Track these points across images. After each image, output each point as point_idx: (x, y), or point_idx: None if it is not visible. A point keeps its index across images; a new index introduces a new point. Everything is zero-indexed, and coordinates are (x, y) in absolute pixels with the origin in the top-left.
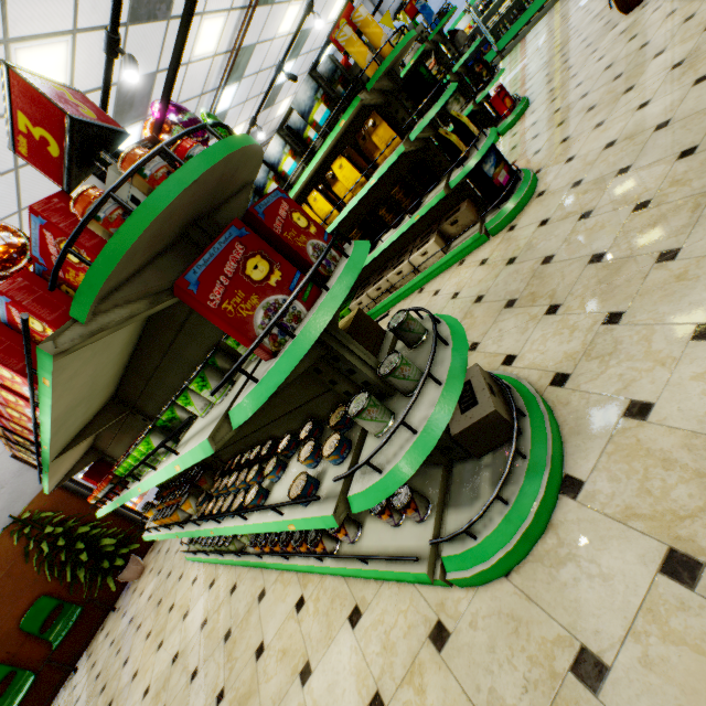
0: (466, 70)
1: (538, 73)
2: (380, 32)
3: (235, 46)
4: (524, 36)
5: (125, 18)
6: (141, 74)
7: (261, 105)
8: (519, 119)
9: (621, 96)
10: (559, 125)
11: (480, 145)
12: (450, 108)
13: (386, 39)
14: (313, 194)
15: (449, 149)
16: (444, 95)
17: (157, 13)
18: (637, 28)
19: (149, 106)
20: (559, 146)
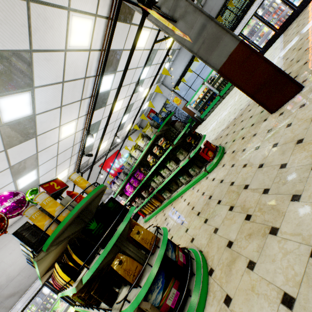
0: (183, 138)
1: (231, 125)
2: (53, 209)
3: (85, 127)
4: (232, 89)
5: (2, 148)
6: (26, 157)
7: (79, 165)
8: (217, 164)
9: (268, 234)
10: (230, 209)
11: (146, 274)
12: (178, 156)
13: (59, 212)
14: (55, 269)
15: (122, 277)
16: (105, 248)
17: (26, 138)
18: (277, 135)
19: (38, 163)
20: (226, 249)
